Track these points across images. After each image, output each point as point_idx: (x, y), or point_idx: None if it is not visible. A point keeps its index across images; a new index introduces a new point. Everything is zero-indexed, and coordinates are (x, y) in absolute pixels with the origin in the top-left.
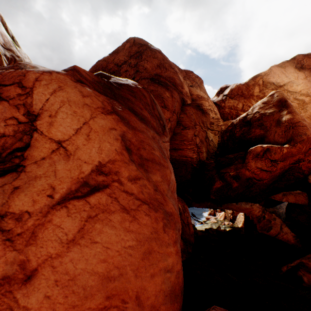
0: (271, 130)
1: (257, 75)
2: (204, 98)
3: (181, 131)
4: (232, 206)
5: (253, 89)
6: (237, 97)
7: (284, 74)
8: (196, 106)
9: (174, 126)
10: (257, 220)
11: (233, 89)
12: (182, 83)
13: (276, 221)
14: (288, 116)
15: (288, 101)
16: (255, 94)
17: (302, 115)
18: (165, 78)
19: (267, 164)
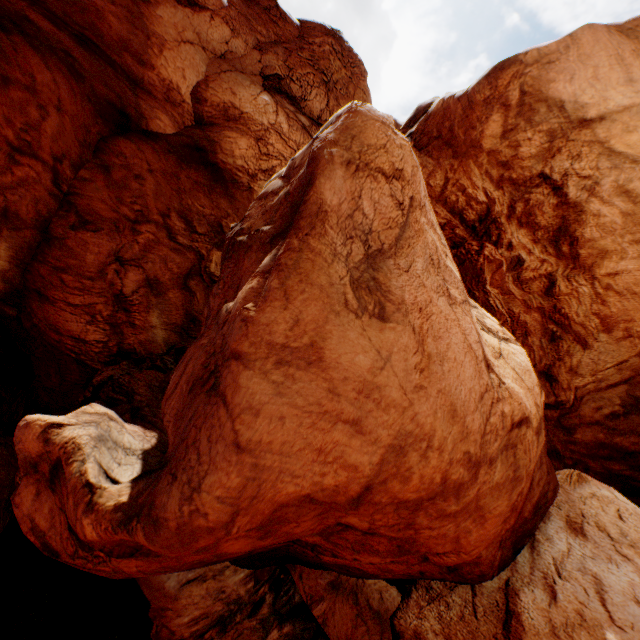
0: (196, 345)
1: (511, 58)
2: (248, 122)
3: (70, 233)
4: None
5: (483, 122)
6: (437, 147)
7: (624, 66)
8: (184, 145)
9: (44, 207)
10: None
11: (430, 114)
12: (149, 43)
13: None
14: (247, 294)
15: (325, 186)
16: (488, 142)
17: (624, 267)
18: (44, 3)
19: (65, 531)
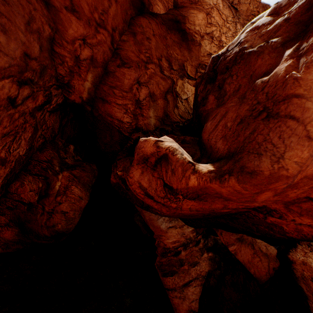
0: (223, 108)
1: None
2: (202, 3)
3: (117, 69)
4: (147, 213)
5: None
6: None
7: None
8: (170, 20)
9: (106, 56)
10: (162, 253)
11: None
12: None
13: (192, 269)
14: (285, 69)
15: None
16: None
17: None
18: None
19: (158, 187)
